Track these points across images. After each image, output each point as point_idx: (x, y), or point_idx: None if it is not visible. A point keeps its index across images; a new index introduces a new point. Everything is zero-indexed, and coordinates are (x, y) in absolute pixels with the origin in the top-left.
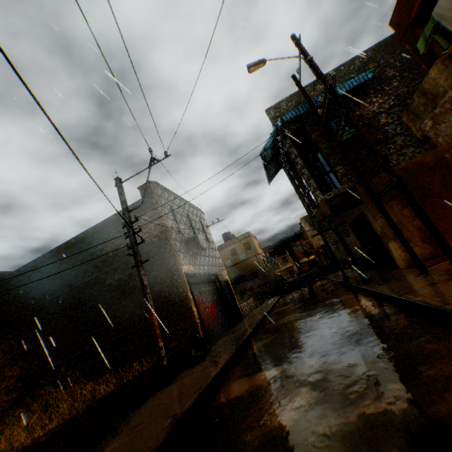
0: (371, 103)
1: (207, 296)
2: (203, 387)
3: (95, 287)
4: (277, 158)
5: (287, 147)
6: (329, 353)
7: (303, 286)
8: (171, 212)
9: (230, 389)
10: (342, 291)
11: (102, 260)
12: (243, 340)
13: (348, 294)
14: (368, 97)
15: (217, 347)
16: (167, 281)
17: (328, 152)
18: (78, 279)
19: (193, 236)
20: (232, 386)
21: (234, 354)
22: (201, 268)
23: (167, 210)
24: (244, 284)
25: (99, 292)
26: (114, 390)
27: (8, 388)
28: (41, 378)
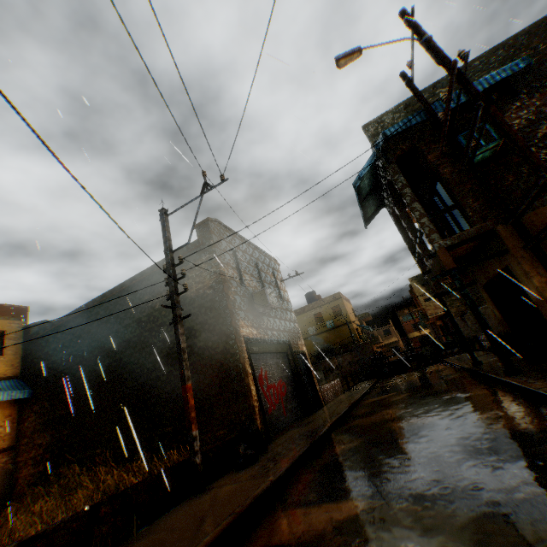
0: (522, 107)
1: (273, 370)
2: (235, 512)
3: (137, 346)
4: (378, 193)
5: (390, 174)
6: (447, 493)
7: (410, 369)
8: (233, 258)
9: (275, 525)
10: (469, 382)
11: (147, 313)
12: (314, 439)
13: (480, 388)
14: (517, 98)
15: (278, 445)
16: (220, 346)
17: (453, 178)
18: (119, 335)
19: (259, 291)
20: (279, 519)
21: (297, 461)
22: (268, 333)
23: (229, 255)
24: (331, 359)
25: (141, 354)
26: (116, 494)
27: (35, 458)
28: (69, 453)
